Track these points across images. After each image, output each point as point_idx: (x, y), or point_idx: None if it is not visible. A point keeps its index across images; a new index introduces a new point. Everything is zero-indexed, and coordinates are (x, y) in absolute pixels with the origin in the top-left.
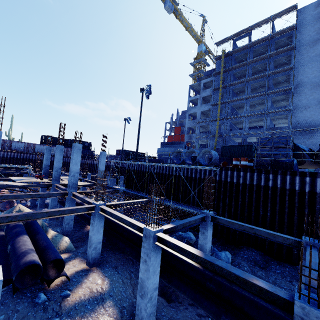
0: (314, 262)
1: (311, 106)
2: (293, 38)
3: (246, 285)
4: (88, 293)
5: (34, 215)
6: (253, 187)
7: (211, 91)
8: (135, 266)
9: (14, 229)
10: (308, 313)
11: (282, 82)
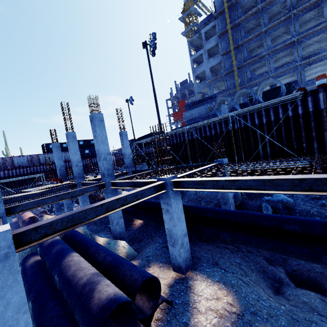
0: None
1: None
2: None
3: None
4: (218, 321)
5: (83, 214)
6: None
7: (216, 39)
8: (237, 255)
9: (52, 248)
10: None
11: None
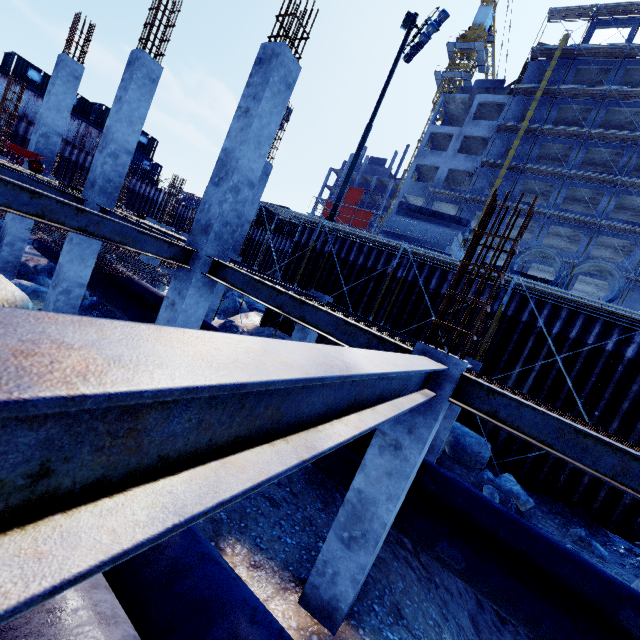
0: None
1: None
2: None
3: None
4: None
5: (299, 390)
6: None
7: (491, 130)
8: (428, 592)
9: None
10: None
11: None
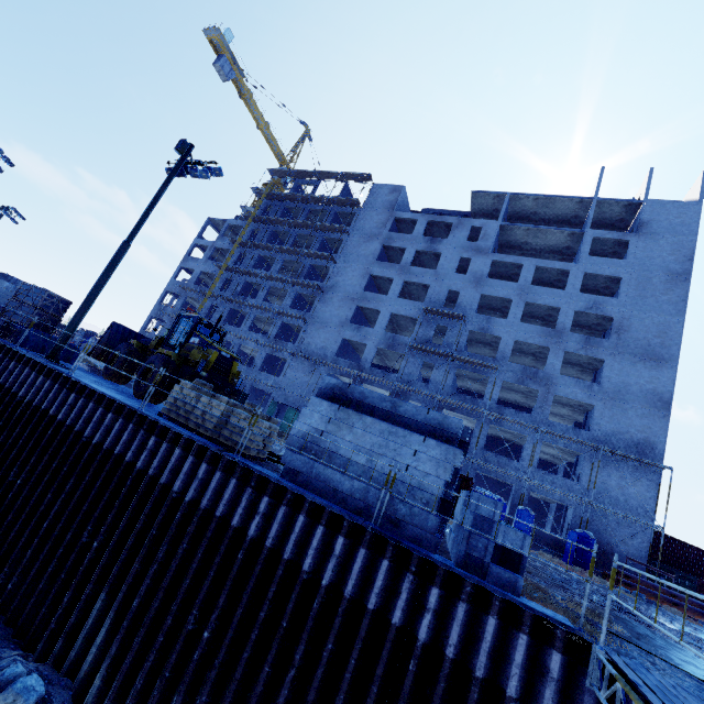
0: None
1: (331, 325)
2: (355, 218)
3: None
4: None
5: None
6: None
7: (231, 244)
8: None
9: None
10: None
11: None
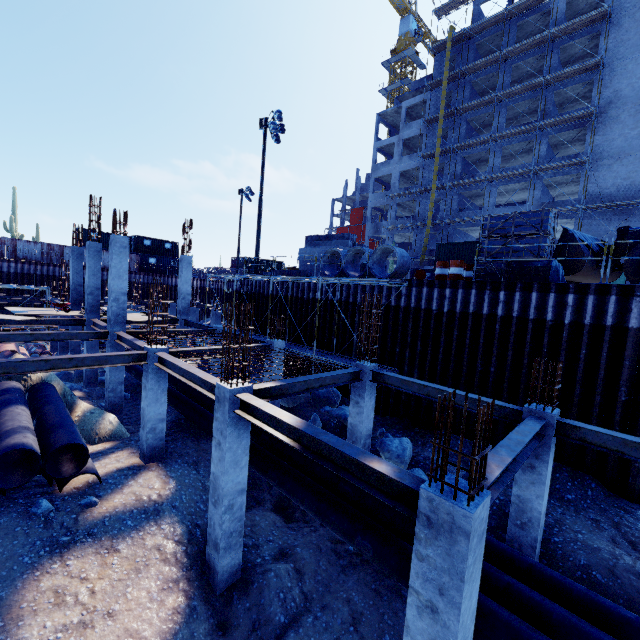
0: (518, 441)
1: (632, 152)
2: None
3: (362, 472)
4: (131, 502)
5: (21, 365)
6: (467, 318)
7: (422, 126)
8: None
9: (2, 395)
10: (437, 508)
11: (576, 99)
